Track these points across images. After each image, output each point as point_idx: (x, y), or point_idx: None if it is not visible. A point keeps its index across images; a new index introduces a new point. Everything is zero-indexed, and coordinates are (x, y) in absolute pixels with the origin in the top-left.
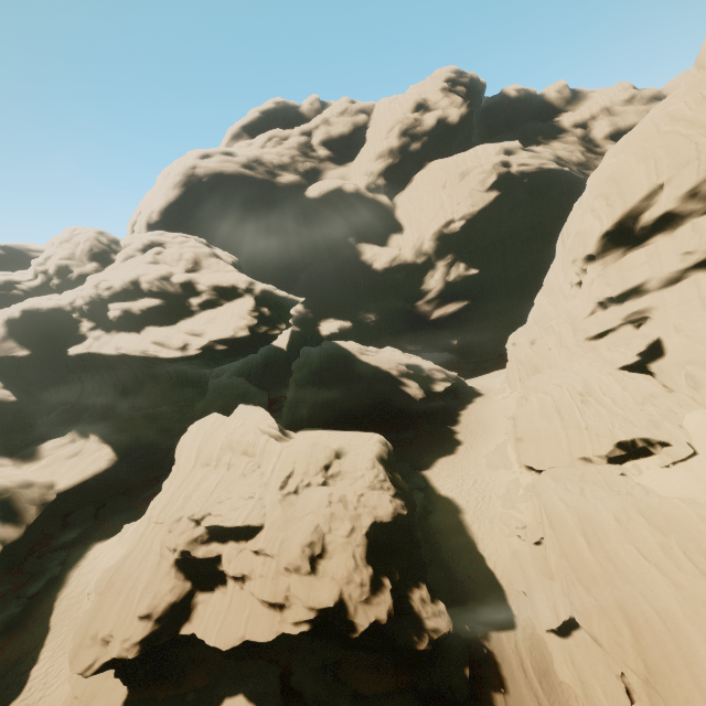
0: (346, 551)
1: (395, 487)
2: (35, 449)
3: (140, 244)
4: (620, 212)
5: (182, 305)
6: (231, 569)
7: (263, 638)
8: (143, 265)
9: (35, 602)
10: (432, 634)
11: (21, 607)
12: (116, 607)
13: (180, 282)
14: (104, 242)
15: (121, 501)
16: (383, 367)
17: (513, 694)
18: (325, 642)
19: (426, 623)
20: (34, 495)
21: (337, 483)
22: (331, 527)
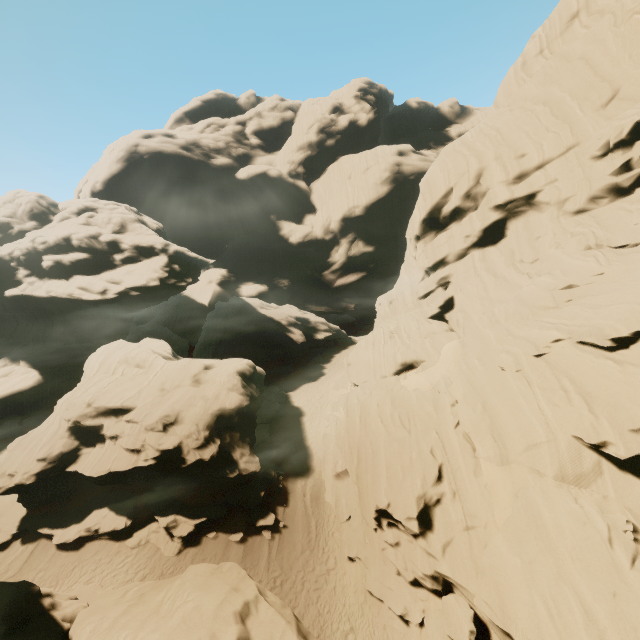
0: (193, 421)
1: (245, 389)
2: None
3: (76, 208)
4: (430, 205)
5: (107, 259)
6: (108, 432)
7: (122, 468)
8: (77, 225)
9: None
10: (243, 472)
11: None
12: (22, 456)
13: (106, 241)
14: (44, 204)
15: (45, 414)
16: (276, 318)
17: (291, 507)
18: (170, 477)
19: (240, 466)
20: None
21: (200, 385)
22: (186, 408)
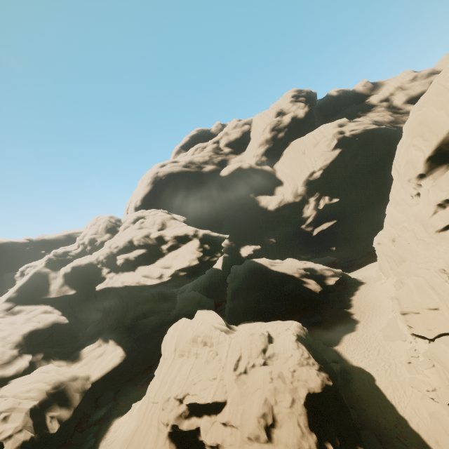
0: (292, 420)
1: (318, 362)
2: (79, 353)
3: (132, 219)
4: (435, 142)
5: (157, 250)
6: (207, 439)
7: None
8: (134, 230)
9: None
10: None
11: None
12: None
13: (155, 237)
14: (113, 221)
15: (129, 386)
16: (288, 273)
17: None
18: None
19: None
20: (78, 386)
21: (273, 363)
22: (276, 400)
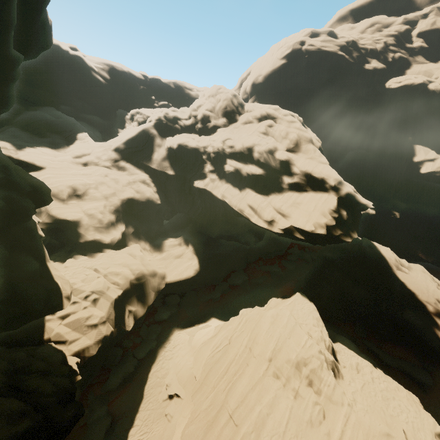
0: None
1: None
2: (161, 243)
3: (259, 113)
4: None
5: (276, 179)
6: None
7: None
8: (257, 133)
9: (140, 365)
10: None
11: (133, 368)
12: None
13: (280, 159)
14: (235, 103)
15: (193, 296)
16: (419, 296)
17: None
18: None
19: None
20: (155, 284)
21: None
22: None
